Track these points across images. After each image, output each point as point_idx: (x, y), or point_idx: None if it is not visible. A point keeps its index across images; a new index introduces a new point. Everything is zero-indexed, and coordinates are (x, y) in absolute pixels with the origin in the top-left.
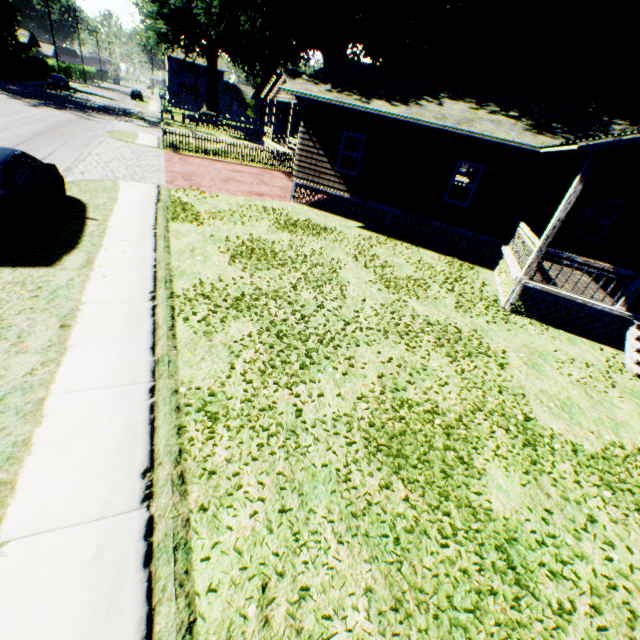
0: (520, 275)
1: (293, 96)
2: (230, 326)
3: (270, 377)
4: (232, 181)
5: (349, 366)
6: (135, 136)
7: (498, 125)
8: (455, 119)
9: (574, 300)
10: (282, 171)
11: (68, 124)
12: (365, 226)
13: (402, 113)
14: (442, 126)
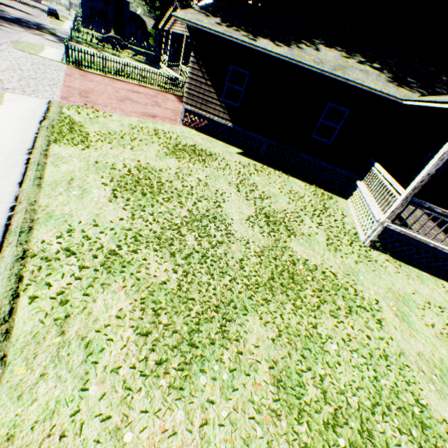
0: (383, 218)
1: (186, 29)
2: (95, 300)
3: (137, 399)
4: (128, 101)
5: (237, 352)
6: (40, 48)
7: (366, 74)
8: (331, 65)
9: (427, 243)
10: (174, 94)
11: None
12: (244, 152)
13: (285, 53)
14: (320, 70)
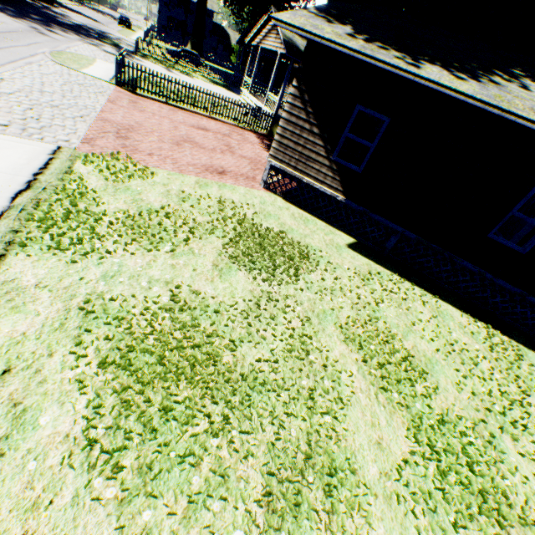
0: None
1: (281, 44)
2: None
3: None
4: (188, 144)
5: None
6: (88, 62)
7: None
8: None
9: None
10: (255, 132)
11: (5, 33)
12: (357, 243)
13: (477, 93)
14: None
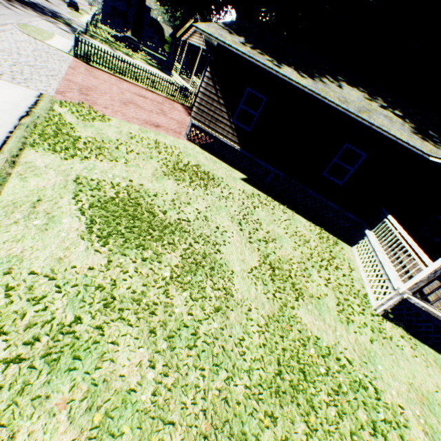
0: (403, 287)
1: (203, 42)
2: (13, 436)
3: None
4: (132, 105)
5: None
6: (49, 36)
7: (391, 121)
8: (355, 105)
9: None
10: (182, 104)
11: None
12: (248, 178)
13: (310, 86)
14: (345, 110)
